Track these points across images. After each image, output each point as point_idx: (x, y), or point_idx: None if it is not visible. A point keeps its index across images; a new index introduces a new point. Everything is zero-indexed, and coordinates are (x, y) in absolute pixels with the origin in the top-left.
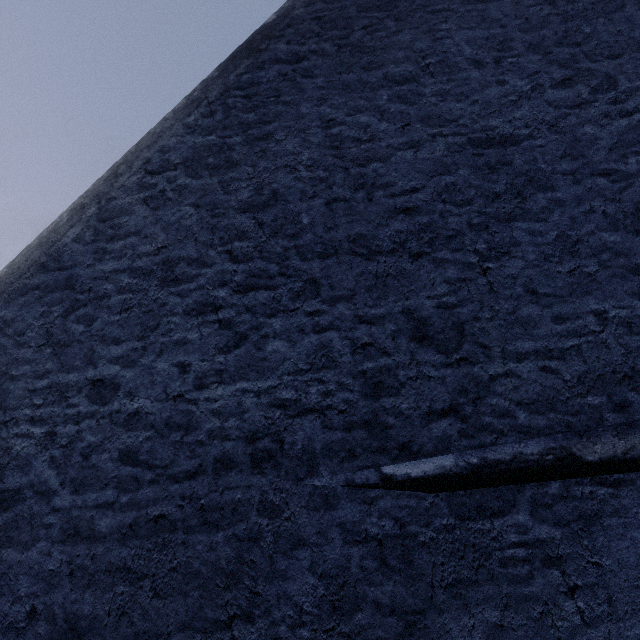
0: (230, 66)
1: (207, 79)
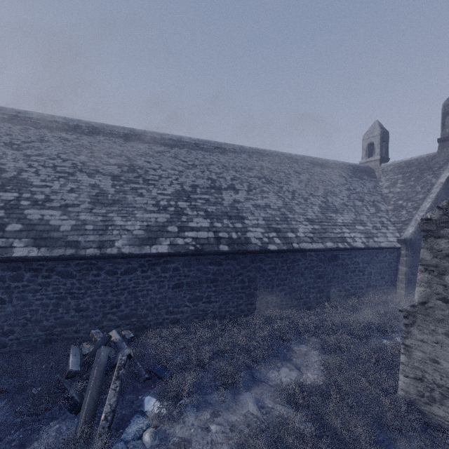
0: (448, 184)
1: (444, 184)
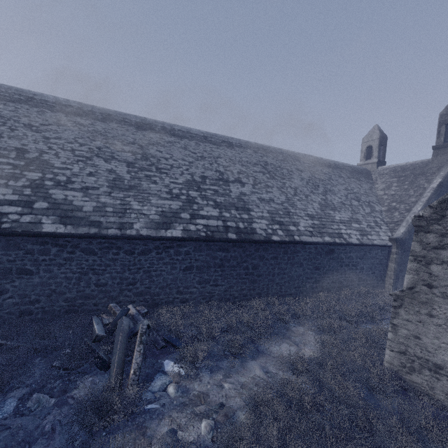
0: (439, 189)
1: (436, 189)
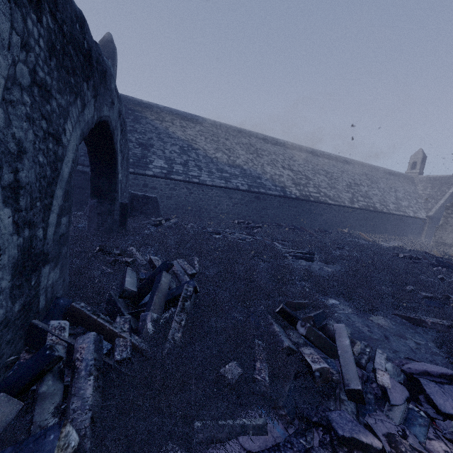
0: None
1: (451, 193)
